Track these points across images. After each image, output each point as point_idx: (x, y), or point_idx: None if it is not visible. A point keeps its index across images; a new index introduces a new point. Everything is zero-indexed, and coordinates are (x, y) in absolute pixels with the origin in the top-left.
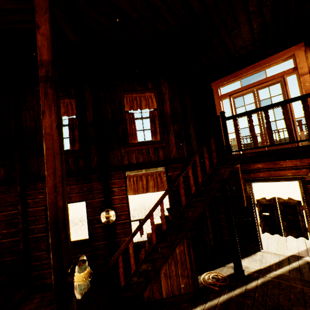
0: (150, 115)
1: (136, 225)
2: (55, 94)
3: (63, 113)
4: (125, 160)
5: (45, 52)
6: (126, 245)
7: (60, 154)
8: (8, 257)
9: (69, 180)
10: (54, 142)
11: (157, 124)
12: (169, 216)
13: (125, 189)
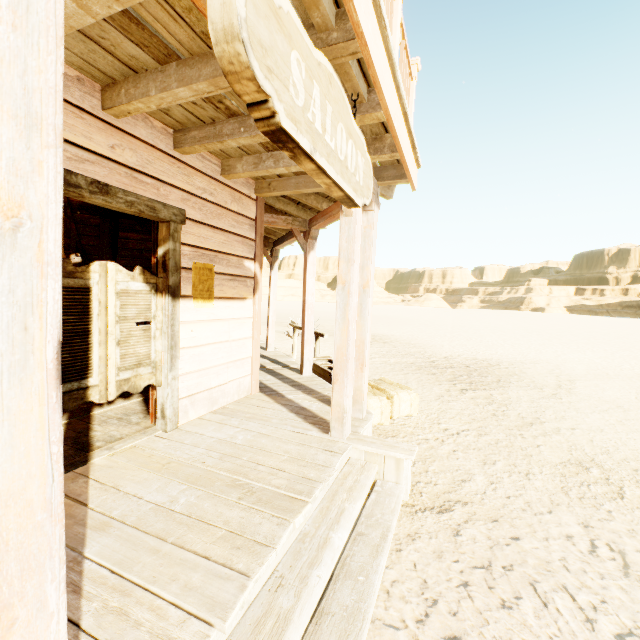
0: None
1: (379, 365)
2: None
3: None
4: None
5: None
6: None
7: None
8: None
9: None
10: None
11: None
12: None
13: None
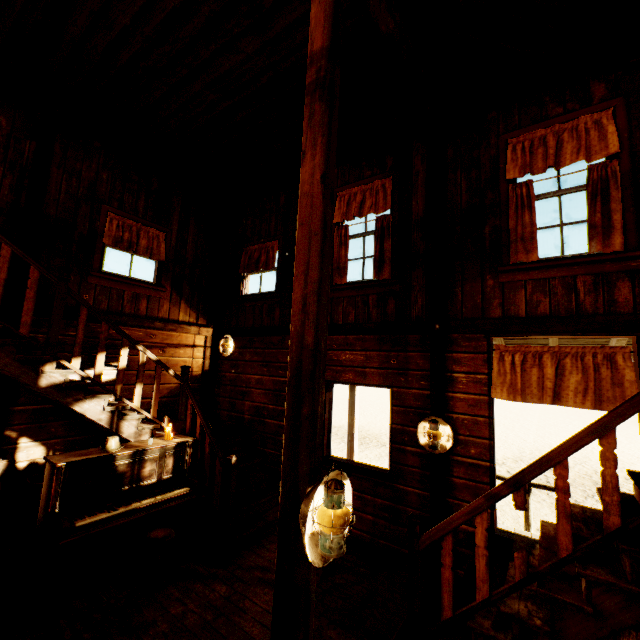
0: (591, 177)
1: None
2: (326, 113)
3: (367, 209)
4: (492, 307)
5: (319, 34)
6: (467, 517)
7: (321, 236)
8: (271, 449)
9: (366, 340)
10: (312, 210)
11: (616, 202)
12: (639, 498)
13: (485, 380)
